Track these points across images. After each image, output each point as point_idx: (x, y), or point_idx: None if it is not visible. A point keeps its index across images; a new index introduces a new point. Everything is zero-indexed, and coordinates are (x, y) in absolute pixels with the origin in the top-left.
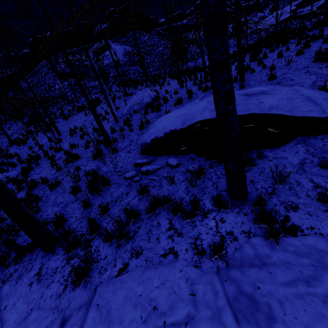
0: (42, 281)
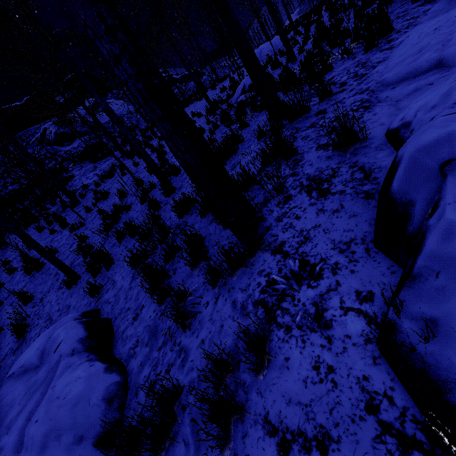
0: None
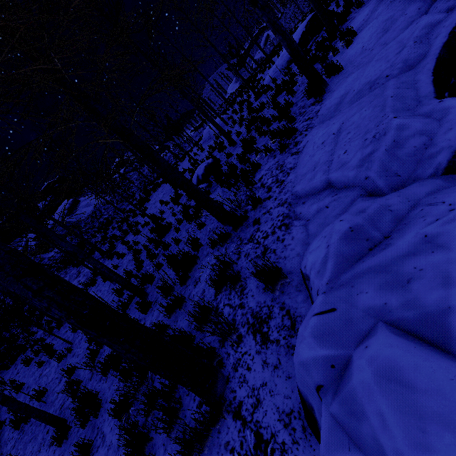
0: (355, 17)
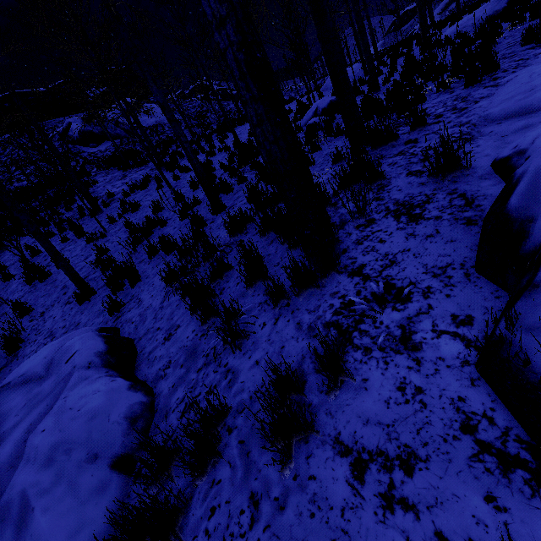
0: None
